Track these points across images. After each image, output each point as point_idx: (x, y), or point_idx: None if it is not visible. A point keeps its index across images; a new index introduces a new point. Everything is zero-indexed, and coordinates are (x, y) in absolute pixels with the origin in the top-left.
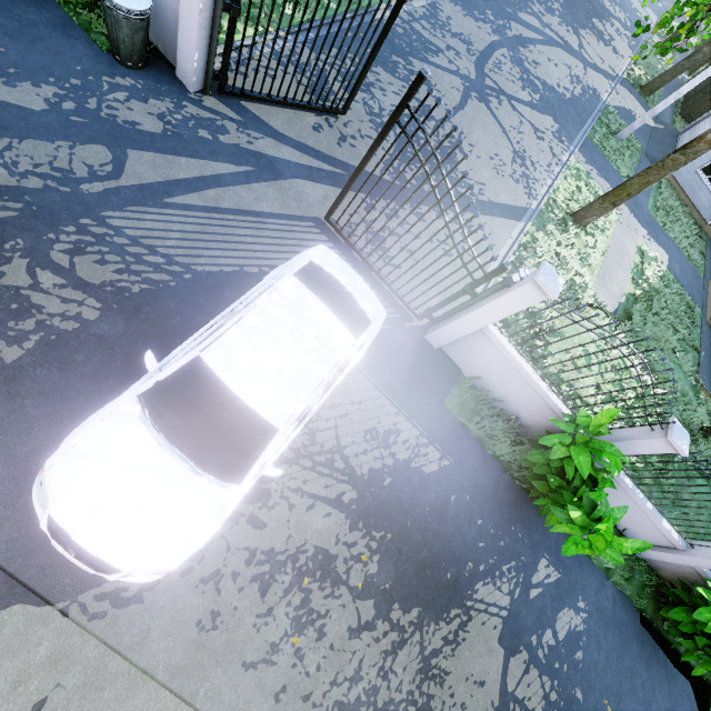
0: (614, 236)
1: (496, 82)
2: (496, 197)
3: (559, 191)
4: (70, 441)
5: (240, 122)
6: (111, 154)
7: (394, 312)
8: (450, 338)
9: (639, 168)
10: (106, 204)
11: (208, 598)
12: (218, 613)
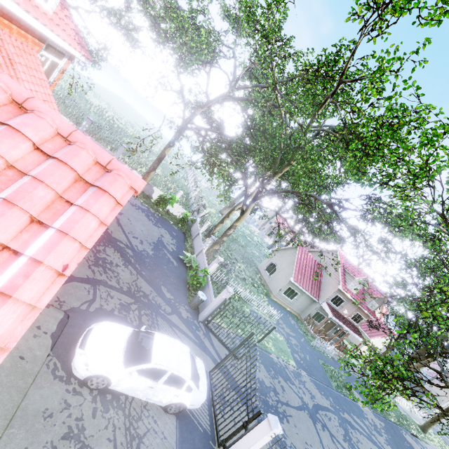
0: None
1: (324, 420)
2: None
3: None
4: (114, 322)
5: (205, 334)
6: (171, 311)
7: (209, 430)
8: None
9: None
10: (160, 315)
11: (58, 407)
12: (52, 416)
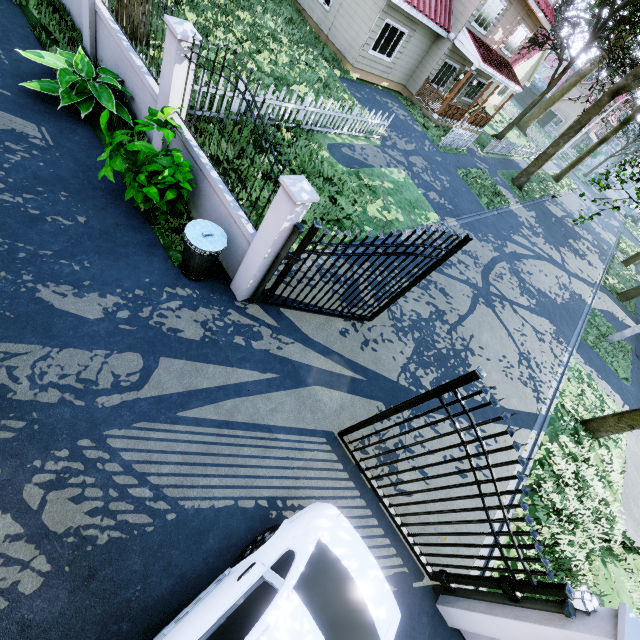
0: (628, 447)
1: (499, 289)
2: (506, 402)
3: (565, 394)
4: None
5: (275, 328)
6: (143, 362)
7: (402, 564)
8: (472, 627)
9: (633, 369)
10: (114, 420)
11: None
12: None
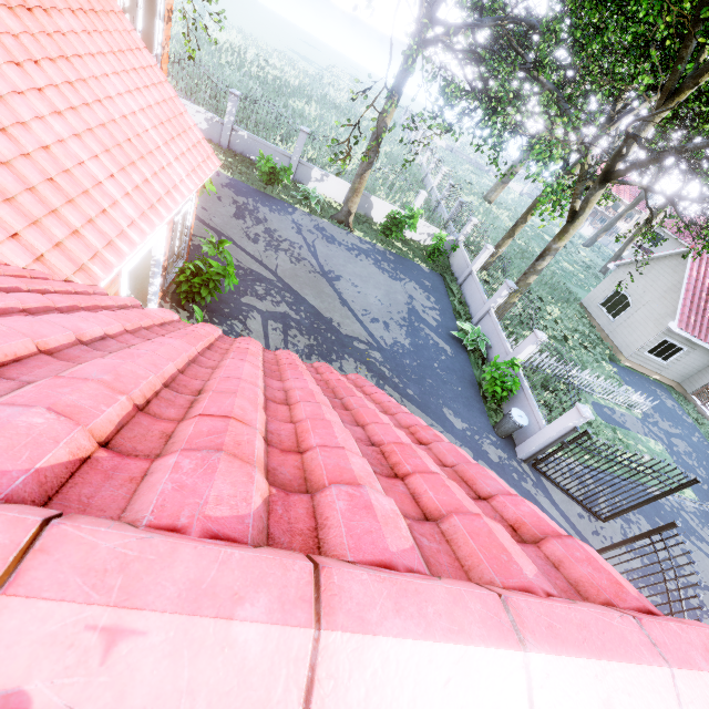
0: None
1: None
2: None
3: None
4: None
5: (535, 483)
6: (472, 456)
7: None
8: None
9: None
10: None
11: None
12: None
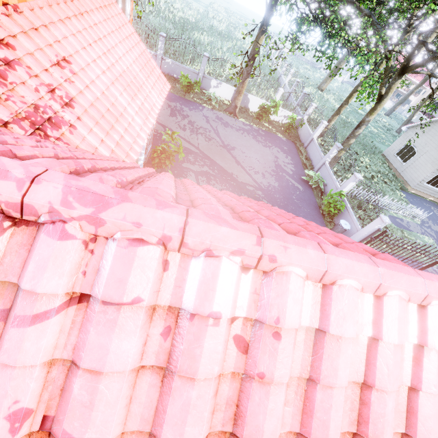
0: None
1: None
2: None
3: None
4: None
5: None
6: None
7: None
8: None
9: None
10: None
11: None
12: None
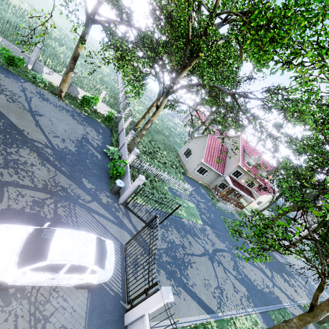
0: None
1: (220, 259)
2: (199, 293)
3: (239, 320)
4: (13, 224)
5: (124, 213)
6: (91, 199)
7: (121, 292)
8: (131, 318)
9: None
10: (79, 204)
11: None
12: None
